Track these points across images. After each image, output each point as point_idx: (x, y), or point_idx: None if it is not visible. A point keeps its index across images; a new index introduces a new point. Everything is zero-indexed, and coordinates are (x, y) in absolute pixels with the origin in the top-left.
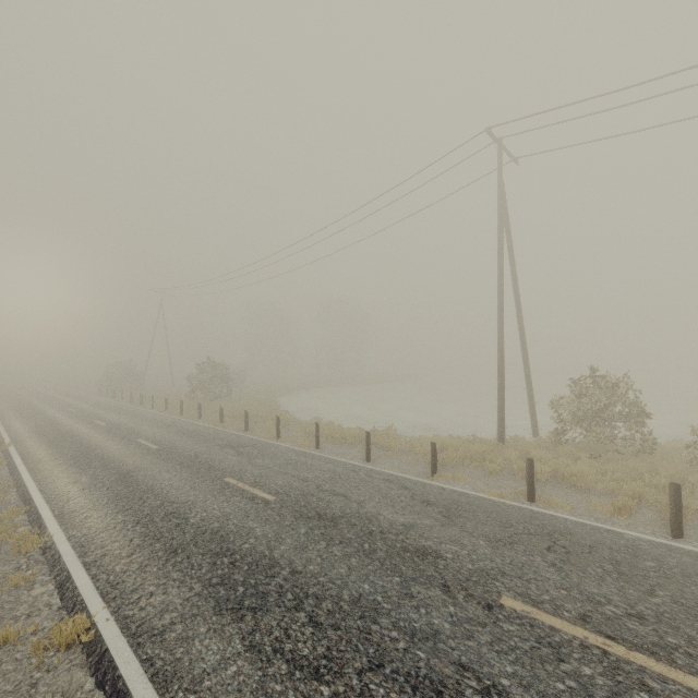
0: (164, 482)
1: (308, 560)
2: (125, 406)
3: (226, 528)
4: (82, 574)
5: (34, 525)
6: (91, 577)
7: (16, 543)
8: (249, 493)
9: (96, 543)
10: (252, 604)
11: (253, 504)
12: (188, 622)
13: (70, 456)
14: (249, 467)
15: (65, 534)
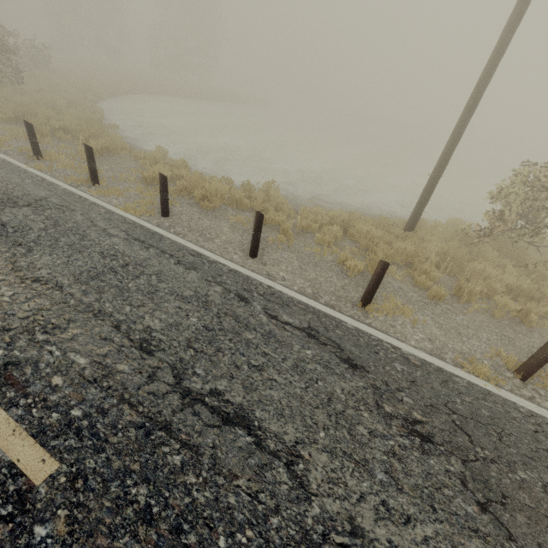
0: None
1: None
2: None
3: None
4: None
5: None
6: None
7: None
8: None
9: None
10: None
11: None
12: None
13: None
14: (6, 285)
15: None
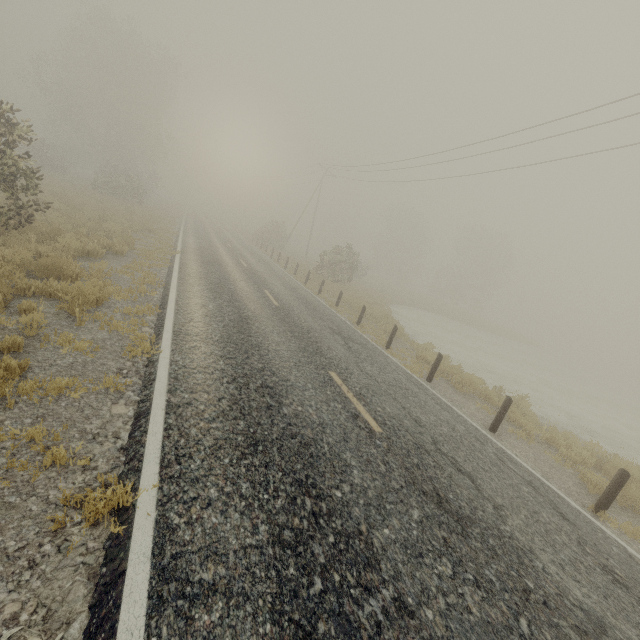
0: (272, 344)
1: (423, 588)
2: (266, 258)
3: (318, 445)
4: (160, 416)
5: (156, 330)
6: (164, 426)
7: (131, 343)
8: (351, 405)
9: (189, 383)
10: (328, 639)
11: (354, 425)
12: (232, 603)
13: (211, 280)
14: (356, 369)
15: (171, 356)
